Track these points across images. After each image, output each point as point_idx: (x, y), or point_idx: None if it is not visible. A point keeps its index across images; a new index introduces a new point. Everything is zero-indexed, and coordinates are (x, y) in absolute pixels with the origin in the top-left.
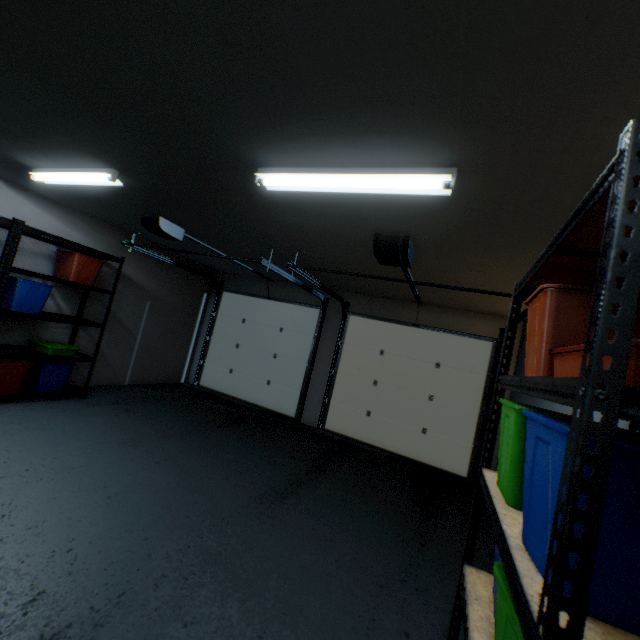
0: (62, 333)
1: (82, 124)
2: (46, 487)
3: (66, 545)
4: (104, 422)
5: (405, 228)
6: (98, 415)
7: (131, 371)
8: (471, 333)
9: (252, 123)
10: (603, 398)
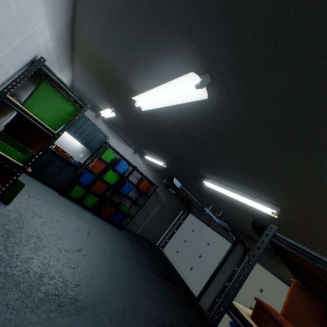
0: (128, 204)
1: (161, 151)
2: (97, 254)
3: (91, 276)
4: (122, 243)
5: (267, 222)
6: (122, 239)
7: (141, 229)
8: None
9: (203, 167)
10: (225, 303)
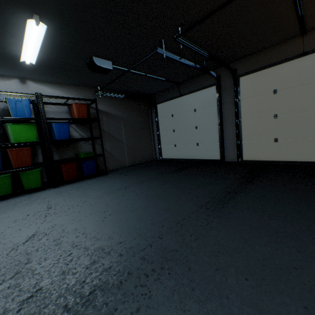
0: (88, 148)
1: None
2: (74, 216)
3: (69, 250)
4: (113, 182)
5: None
6: (111, 180)
7: (127, 159)
8: None
9: None
10: None
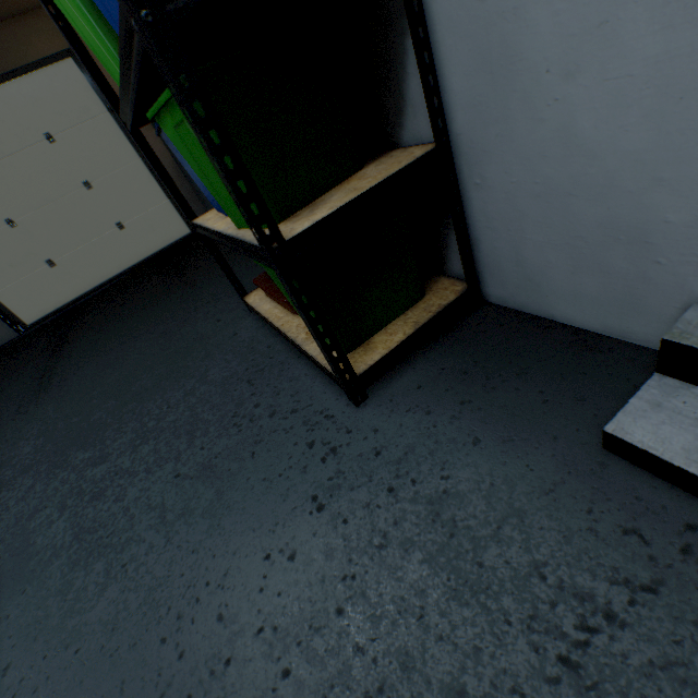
0: None
1: None
2: None
3: None
4: None
5: None
6: None
7: None
8: (37, 61)
9: None
10: None
